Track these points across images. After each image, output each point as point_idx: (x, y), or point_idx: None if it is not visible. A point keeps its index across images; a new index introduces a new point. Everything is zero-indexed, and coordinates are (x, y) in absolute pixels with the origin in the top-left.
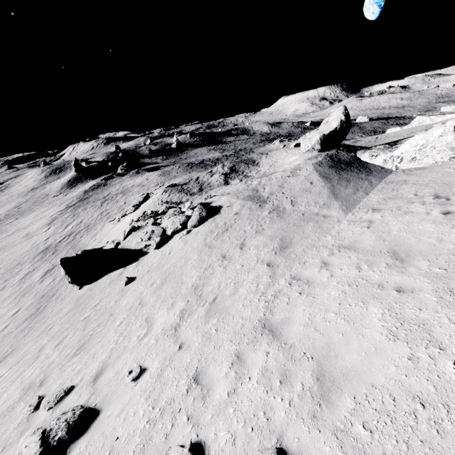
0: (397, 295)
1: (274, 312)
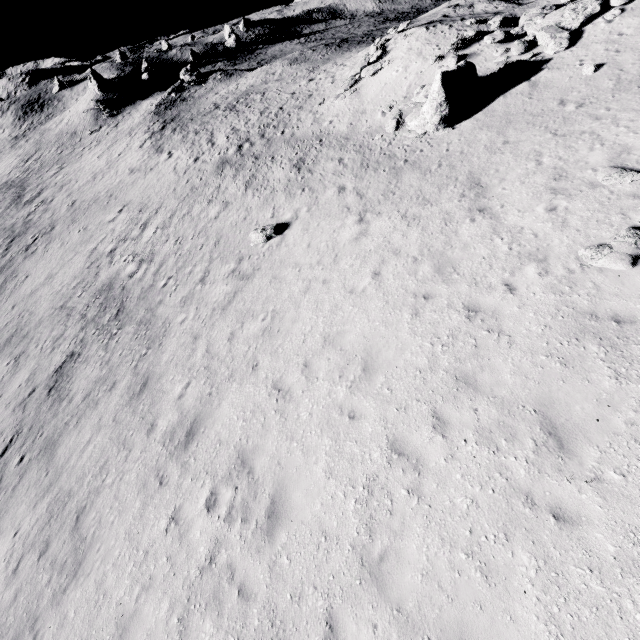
0: None
1: None
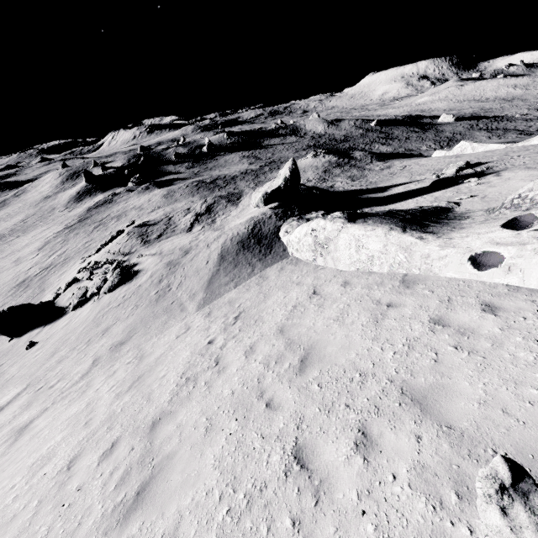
0: (80, 427)
1: (41, 416)
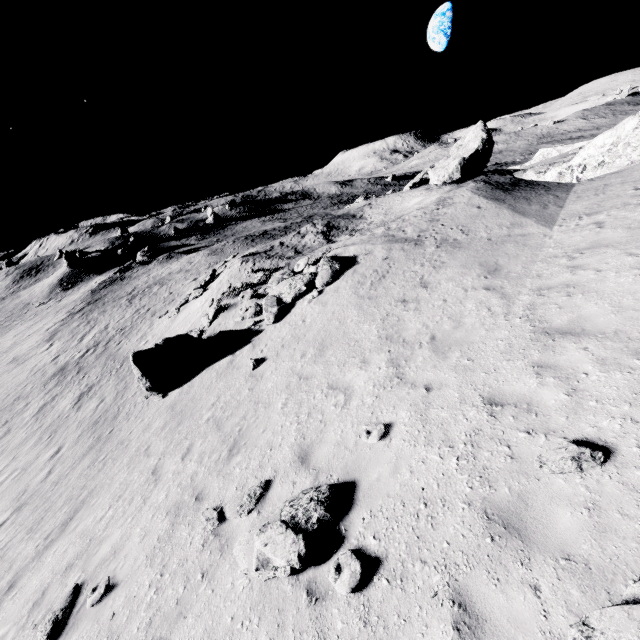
0: None
1: (548, 320)
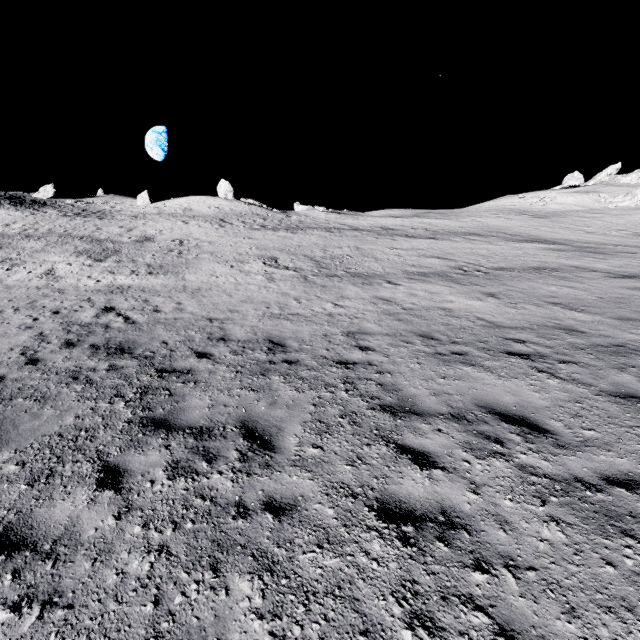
0: None
1: None
